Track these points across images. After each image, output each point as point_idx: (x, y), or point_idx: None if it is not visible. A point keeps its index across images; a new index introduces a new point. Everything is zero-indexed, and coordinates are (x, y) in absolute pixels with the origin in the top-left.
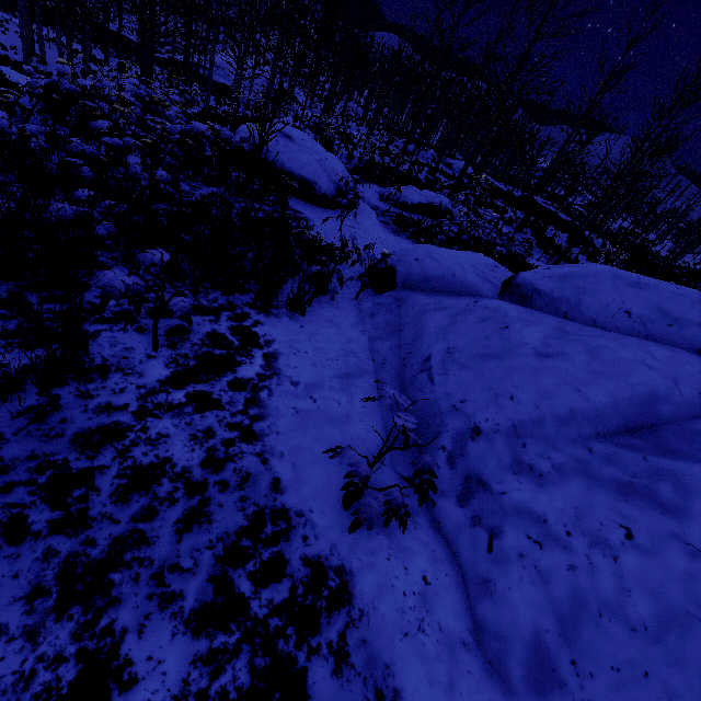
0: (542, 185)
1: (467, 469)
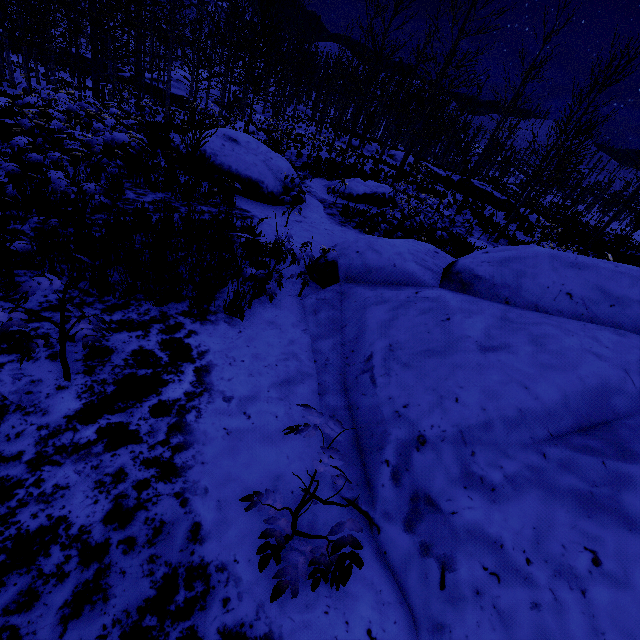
0: (478, 169)
1: (413, 485)
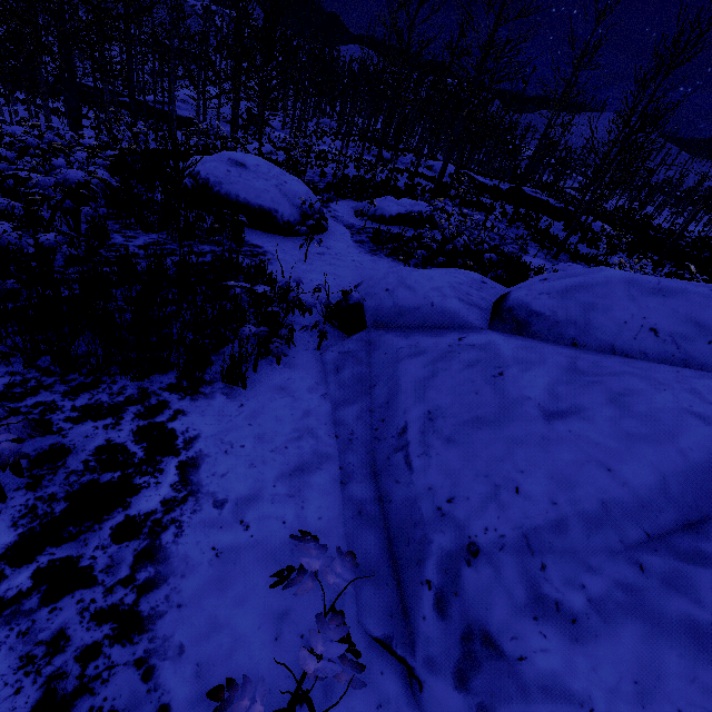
0: (529, 174)
1: (464, 617)
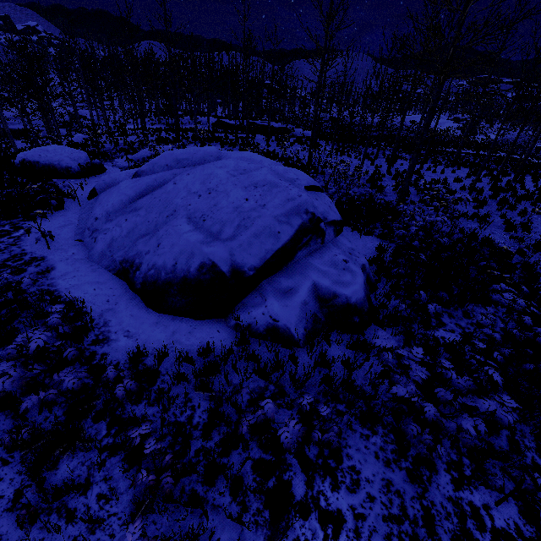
0: (261, 112)
1: (93, 229)
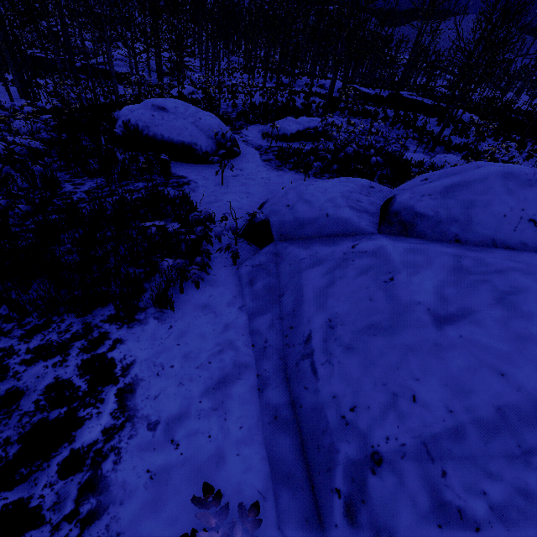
0: (405, 80)
1: (373, 524)
